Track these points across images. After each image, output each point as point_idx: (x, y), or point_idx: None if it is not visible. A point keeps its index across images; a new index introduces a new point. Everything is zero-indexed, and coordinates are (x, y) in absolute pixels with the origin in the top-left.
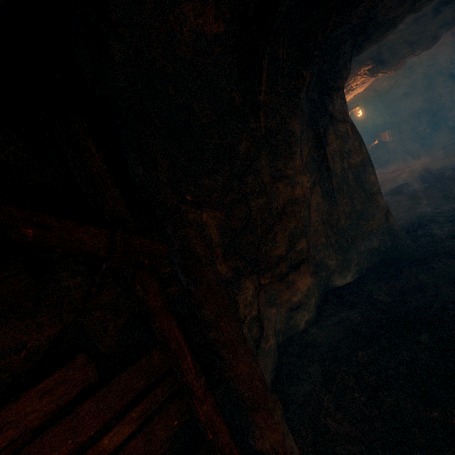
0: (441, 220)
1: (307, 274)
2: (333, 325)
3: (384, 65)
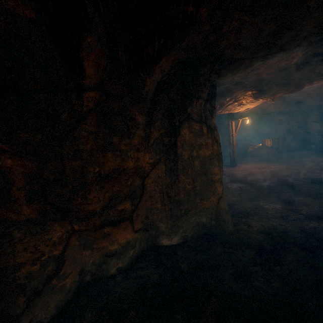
0: (263, 214)
1: (129, 230)
2: (135, 278)
3: (263, 94)
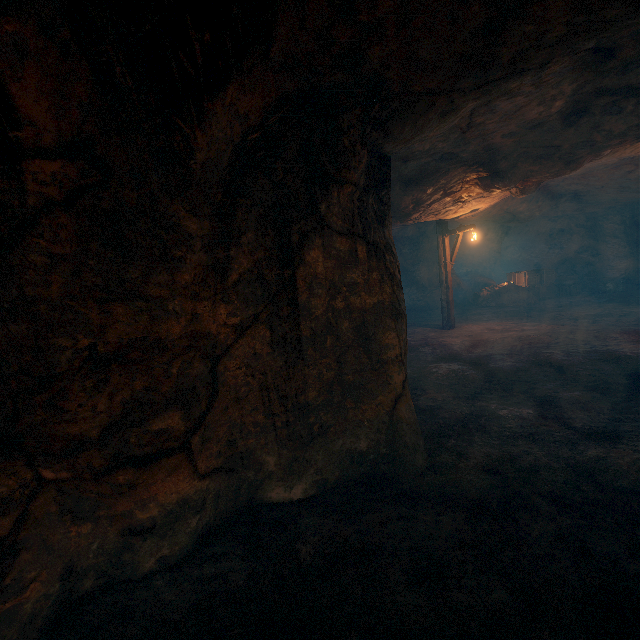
0: (494, 430)
1: (185, 474)
2: (197, 581)
3: (500, 179)
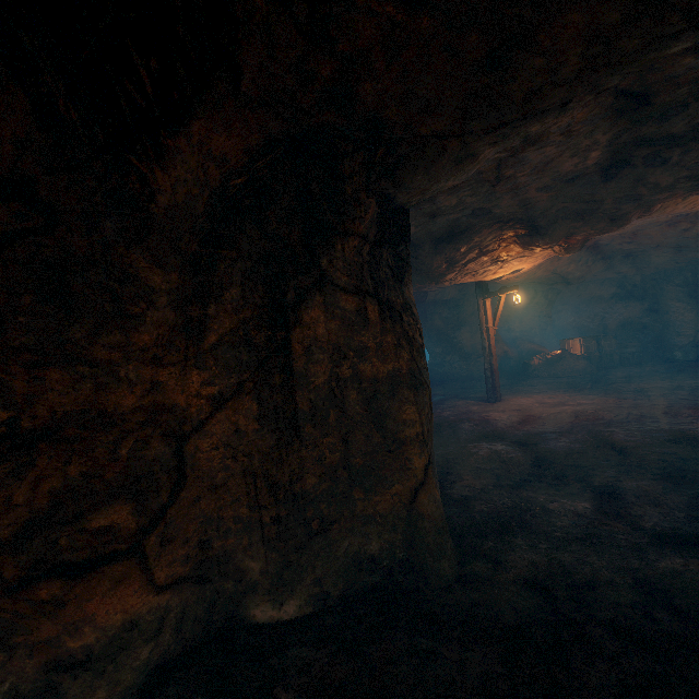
0: (542, 529)
1: (135, 587)
2: None
3: (540, 236)
